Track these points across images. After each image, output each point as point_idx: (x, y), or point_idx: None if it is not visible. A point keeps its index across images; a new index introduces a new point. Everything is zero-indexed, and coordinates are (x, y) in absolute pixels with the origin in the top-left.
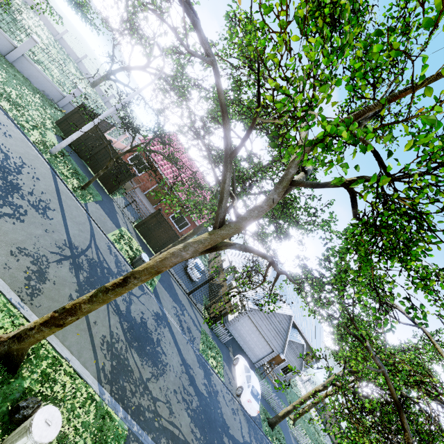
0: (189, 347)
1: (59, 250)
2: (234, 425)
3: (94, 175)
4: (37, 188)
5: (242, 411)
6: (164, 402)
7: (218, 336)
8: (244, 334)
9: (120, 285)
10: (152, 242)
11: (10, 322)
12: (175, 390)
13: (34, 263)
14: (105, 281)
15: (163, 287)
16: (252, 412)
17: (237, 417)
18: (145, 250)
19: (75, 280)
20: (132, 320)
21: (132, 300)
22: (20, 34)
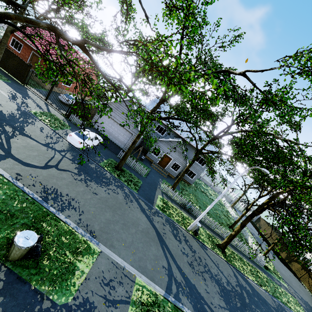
0: (11, 103)
1: None
2: (39, 136)
3: None
4: None
5: (69, 146)
6: None
7: (76, 125)
8: (107, 128)
9: None
10: (10, 70)
11: None
12: None
13: None
14: None
15: (6, 84)
16: (75, 143)
17: (53, 140)
18: (0, 72)
19: None
20: None
21: None
22: None
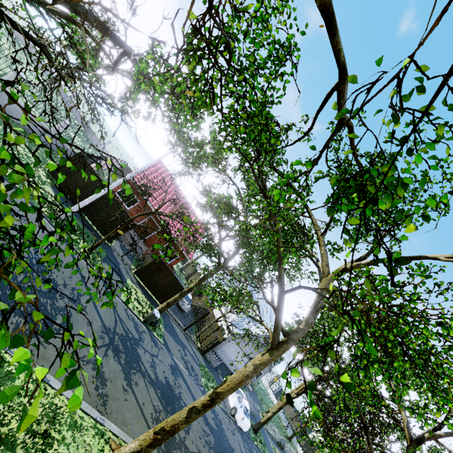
0: (196, 387)
1: (101, 340)
2: (235, 445)
3: (92, 223)
4: (65, 274)
5: (237, 429)
6: (197, 452)
7: (209, 363)
8: (229, 355)
9: (209, 406)
10: (152, 286)
11: (103, 441)
12: (200, 436)
13: (94, 368)
14: (135, 354)
15: (168, 333)
16: (245, 428)
17: (235, 436)
18: (147, 297)
19: (120, 367)
20: (160, 384)
21: (155, 362)
22: (3, 68)
